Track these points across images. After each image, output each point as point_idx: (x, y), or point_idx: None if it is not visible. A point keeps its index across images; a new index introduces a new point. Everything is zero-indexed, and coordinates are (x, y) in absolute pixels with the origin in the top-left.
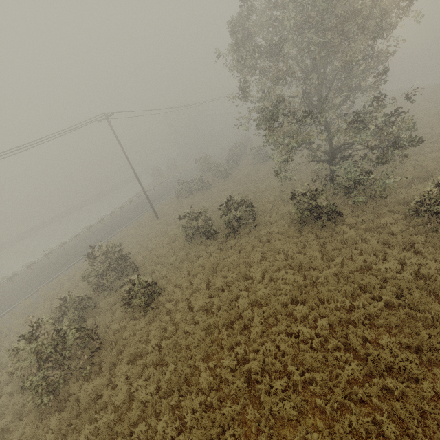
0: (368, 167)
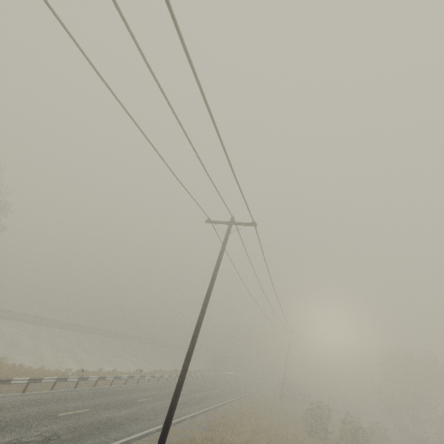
0: None
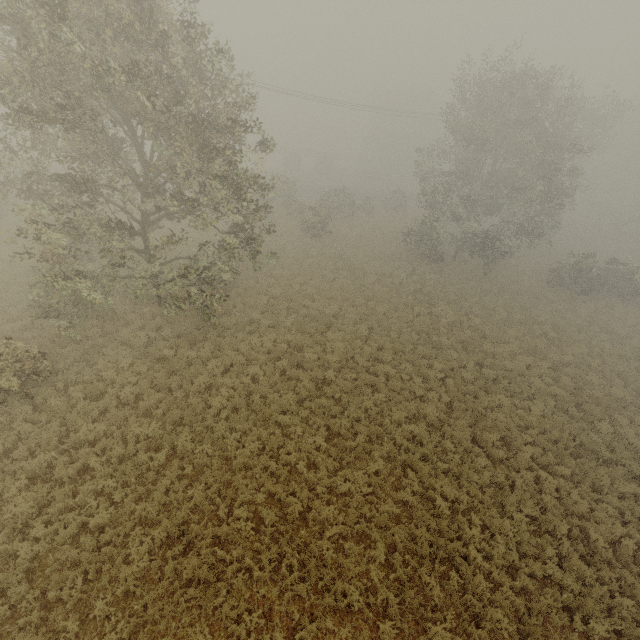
0: (239, 320)
